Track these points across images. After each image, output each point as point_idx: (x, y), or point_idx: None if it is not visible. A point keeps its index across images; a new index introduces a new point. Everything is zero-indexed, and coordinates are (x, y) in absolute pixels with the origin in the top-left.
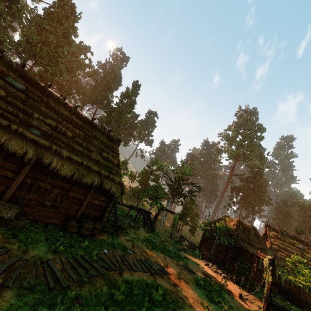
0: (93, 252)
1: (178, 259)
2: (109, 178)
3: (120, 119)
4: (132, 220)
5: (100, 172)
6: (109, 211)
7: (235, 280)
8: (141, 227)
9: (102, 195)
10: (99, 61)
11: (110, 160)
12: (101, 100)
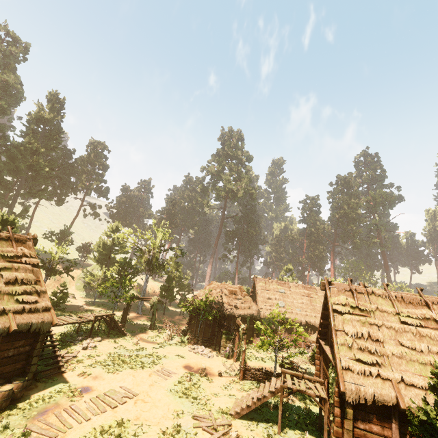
0: (17, 431)
1: (154, 364)
2: (25, 311)
3: (38, 163)
4: (88, 335)
5: (5, 311)
6: (38, 353)
7: (221, 354)
8: (103, 338)
9: (18, 339)
10: None
11: (21, 281)
12: None
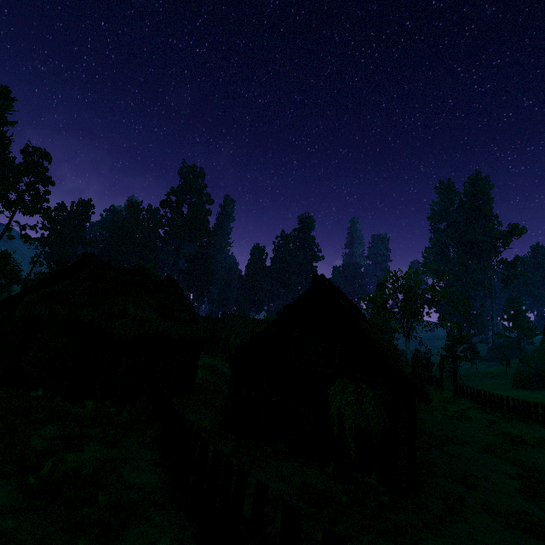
0: None
1: None
2: None
3: None
4: None
5: None
6: None
7: (215, 355)
8: None
9: None
10: None
11: None
12: None
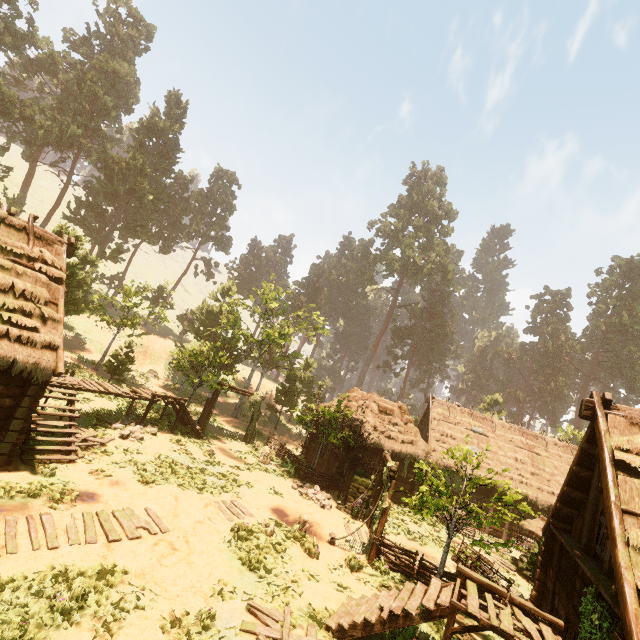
0: None
1: (223, 491)
2: (11, 339)
3: (141, 188)
4: (139, 421)
5: None
6: (24, 415)
7: (346, 507)
8: (163, 431)
9: None
10: (70, 29)
11: (22, 293)
12: (80, 138)
